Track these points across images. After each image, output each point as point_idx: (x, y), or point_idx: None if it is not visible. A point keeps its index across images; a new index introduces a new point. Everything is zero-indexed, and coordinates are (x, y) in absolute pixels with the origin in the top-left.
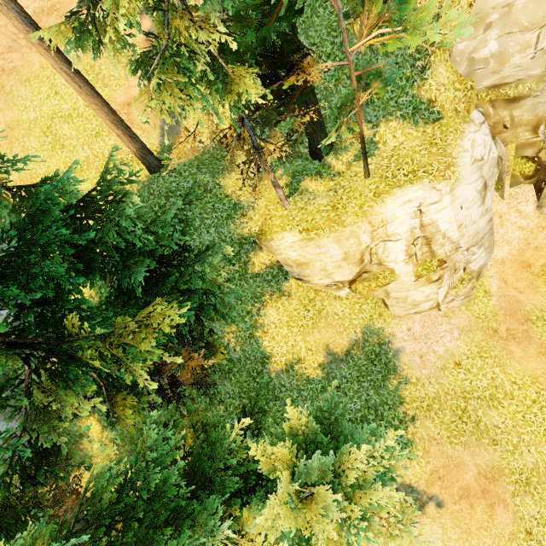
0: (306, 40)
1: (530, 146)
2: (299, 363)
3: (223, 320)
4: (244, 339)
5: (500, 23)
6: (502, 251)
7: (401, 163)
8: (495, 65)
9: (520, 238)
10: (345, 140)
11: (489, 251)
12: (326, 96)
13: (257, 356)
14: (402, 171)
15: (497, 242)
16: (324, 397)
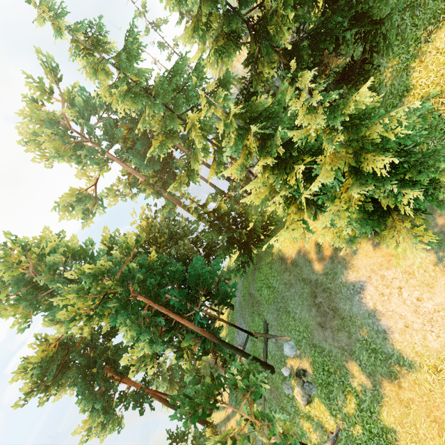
0: None
1: None
2: (437, 97)
3: (387, 50)
4: (397, 73)
5: None
6: None
7: None
8: None
9: None
10: None
11: None
12: None
13: (399, 89)
14: None
15: None
16: (443, 138)
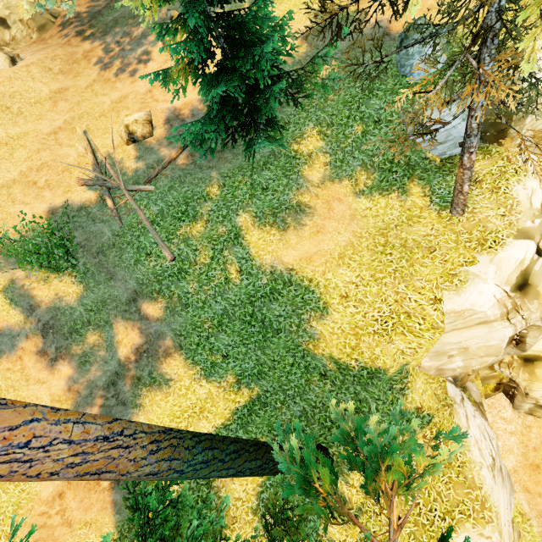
0: (264, 355)
1: (491, 377)
2: None
3: None
4: None
5: (458, 354)
6: (510, 460)
7: (429, 500)
8: (460, 370)
9: (517, 443)
10: (380, 534)
11: (512, 489)
12: (299, 393)
13: None
14: (435, 511)
15: (502, 454)
16: None
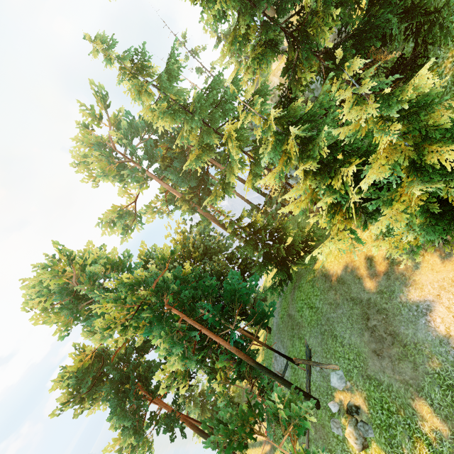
0: None
1: None
2: None
3: (445, 39)
4: None
5: None
6: None
7: None
8: None
9: None
10: None
11: None
12: None
13: None
14: None
15: None
16: None
